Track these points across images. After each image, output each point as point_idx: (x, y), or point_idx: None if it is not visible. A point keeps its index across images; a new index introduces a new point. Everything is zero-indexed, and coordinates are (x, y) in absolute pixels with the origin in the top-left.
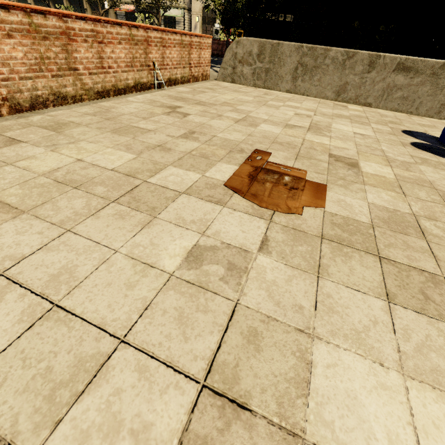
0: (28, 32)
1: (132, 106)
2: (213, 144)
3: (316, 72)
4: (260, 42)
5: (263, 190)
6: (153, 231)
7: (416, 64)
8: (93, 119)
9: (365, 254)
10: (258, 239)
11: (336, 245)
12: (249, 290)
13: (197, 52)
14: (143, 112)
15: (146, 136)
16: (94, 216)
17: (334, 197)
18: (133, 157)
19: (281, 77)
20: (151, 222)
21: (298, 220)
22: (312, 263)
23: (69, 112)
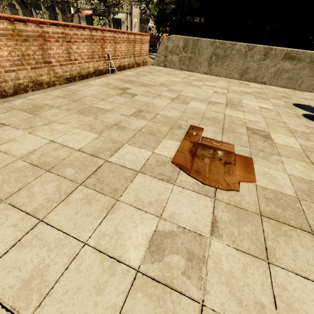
0: (11, 36)
1: (93, 89)
2: (157, 121)
3: (225, 60)
4: (184, 38)
5: (203, 166)
6: (117, 217)
7: (299, 54)
8: (63, 101)
9: (301, 232)
10: (208, 220)
11: (275, 222)
12: (211, 286)
13: (139, 46)
14: (101, 94)
15: (105, 116)
16: (64, 202)
17: (260, 170)
18: (95, 136)
19: (200, 63)
20: (115, 206)
21: (237, 196)
22: (259, 246)
23: (44, 96)
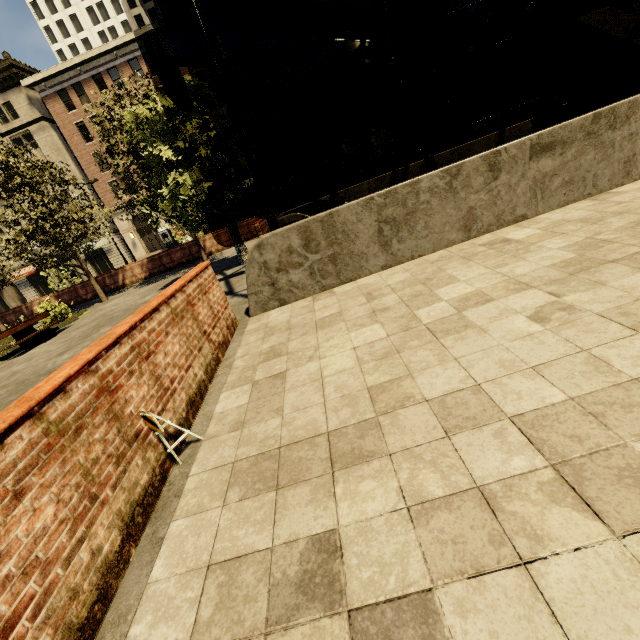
0: None
1: None
2: None
3: (414, 220)
4: (297, 227)
5: None
6: None
7: (557, 135)
8: None
9: None
10: None
11: None
12: None
13: (203, 304)
14: None
15: None
16: None
17: None
18: None
19: (361, 255)
20: None
21: None
22: None
23: None
